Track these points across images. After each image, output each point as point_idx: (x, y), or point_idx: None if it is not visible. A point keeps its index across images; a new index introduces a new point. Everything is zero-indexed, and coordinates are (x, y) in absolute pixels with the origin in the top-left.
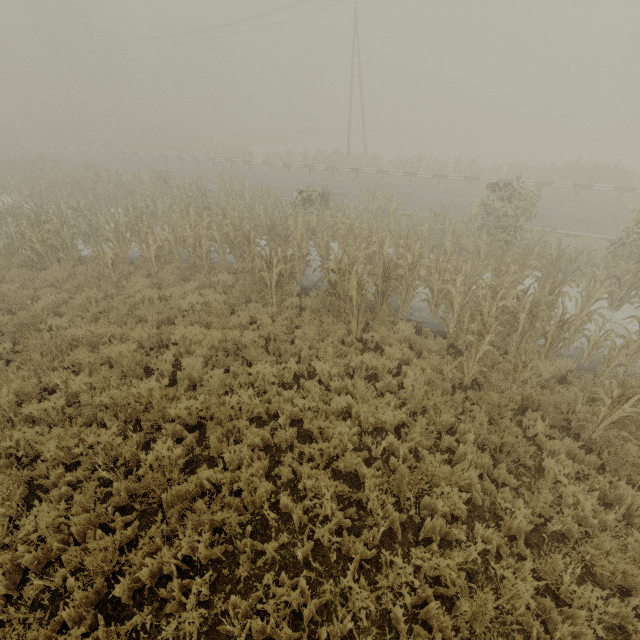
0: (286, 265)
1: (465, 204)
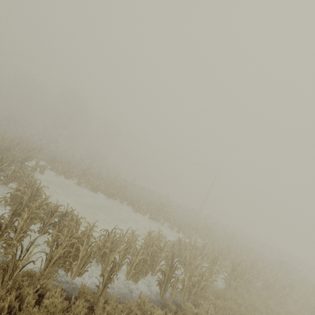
0: None
1: None
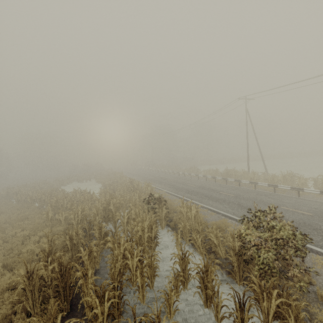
0: (69, 241)
1: (296, 216)
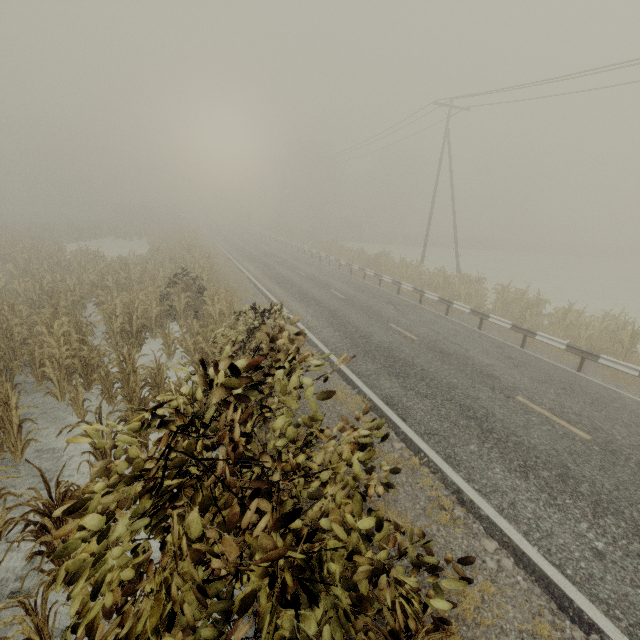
0: None
1: (389, 339)
